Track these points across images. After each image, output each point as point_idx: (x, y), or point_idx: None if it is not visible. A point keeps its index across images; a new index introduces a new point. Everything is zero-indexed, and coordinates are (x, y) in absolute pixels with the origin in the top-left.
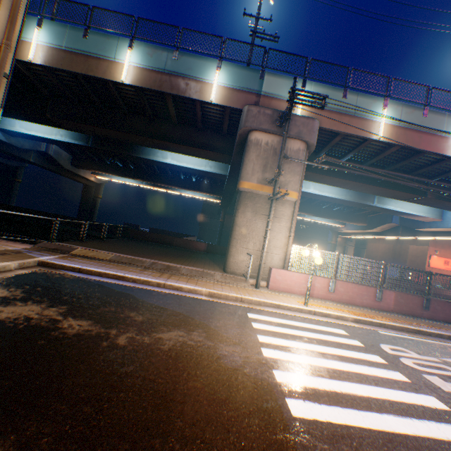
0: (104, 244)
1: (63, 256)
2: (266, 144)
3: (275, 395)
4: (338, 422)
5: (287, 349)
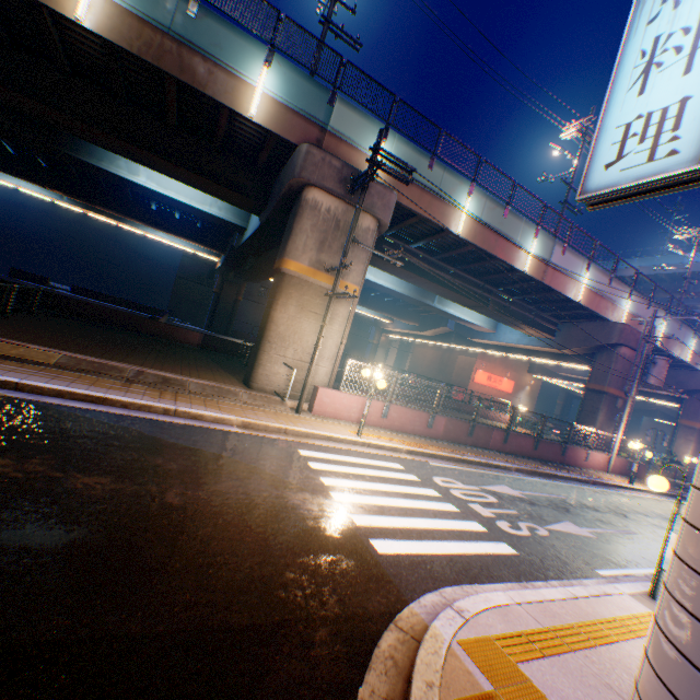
0: (19, 328)
1: None
2: (328, 211)
3: (360, 538)
4: (414, 552)
5: (355, 491)
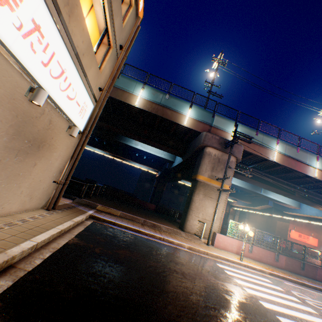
0: (102, 201)
1: (96, 211)
2: (214, 155)
3: (270, 313)
4: None
5: (254, 289)
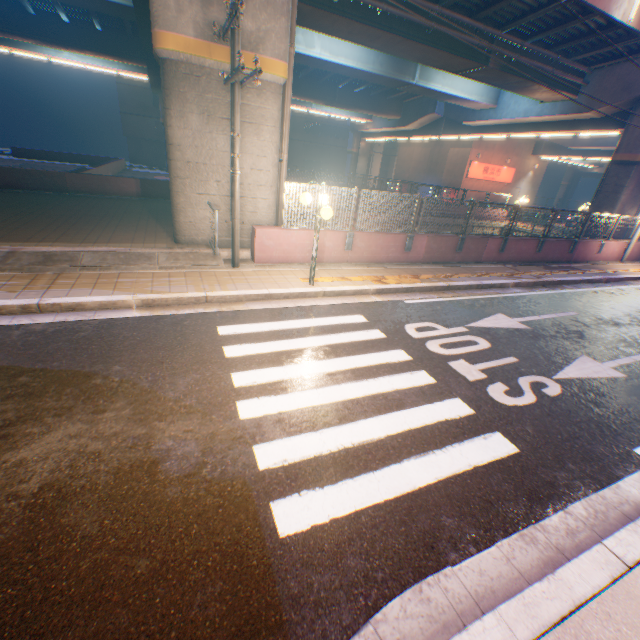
0: None
1: None
2: None
3: (254, 507)
4: (346, 513)
5: (279, 389)
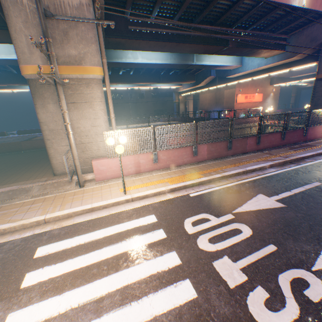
0: None
1: None
2: None
3: None
4: None
5: None
